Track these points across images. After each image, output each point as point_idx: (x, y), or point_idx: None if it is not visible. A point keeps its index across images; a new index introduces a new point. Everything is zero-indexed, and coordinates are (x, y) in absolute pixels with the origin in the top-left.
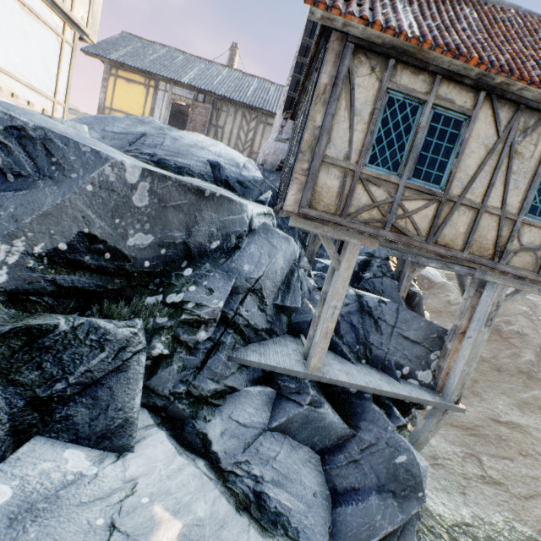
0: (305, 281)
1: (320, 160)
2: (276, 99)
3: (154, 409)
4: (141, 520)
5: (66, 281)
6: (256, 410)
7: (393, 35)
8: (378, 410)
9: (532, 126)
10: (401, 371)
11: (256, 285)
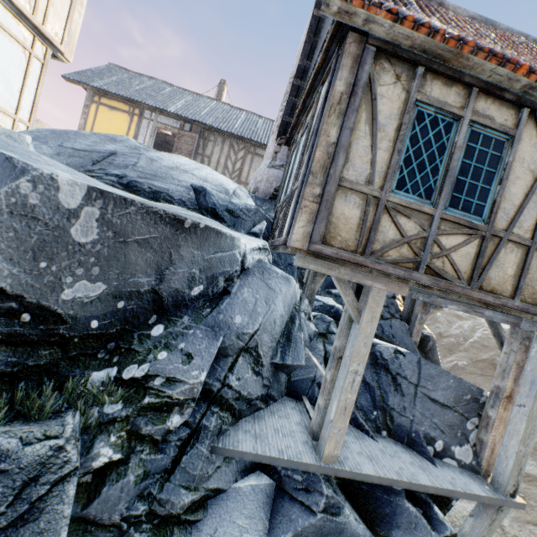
0: (306, 327)
1: (336, 183)
2: (265, 131)
3: None
4: None
5: None
6: (249, 519)
7: (427, 34)
8: (414, 511)
9: None
10: (433, 447)
11: (250, 342)
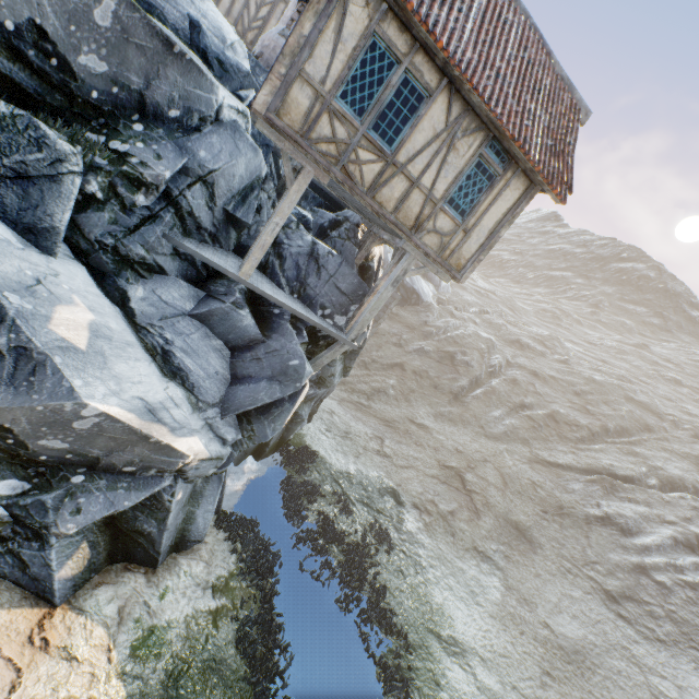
0: (267, 210)
1: (298, 72)
2: None
3: (76, 251)
4: (63, 293)
5: (4, 66)
6: (181, 298)
7: None
8: (291, 329)
9: (472, 130)
10: (323, 311)
11: (209, 177)
